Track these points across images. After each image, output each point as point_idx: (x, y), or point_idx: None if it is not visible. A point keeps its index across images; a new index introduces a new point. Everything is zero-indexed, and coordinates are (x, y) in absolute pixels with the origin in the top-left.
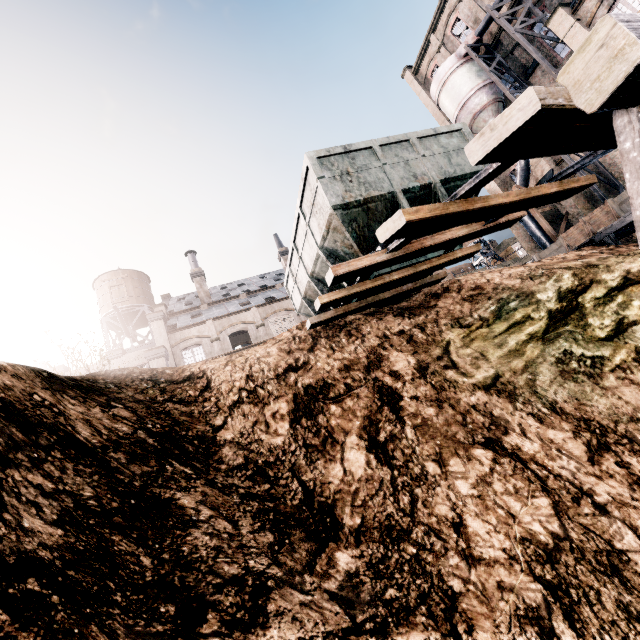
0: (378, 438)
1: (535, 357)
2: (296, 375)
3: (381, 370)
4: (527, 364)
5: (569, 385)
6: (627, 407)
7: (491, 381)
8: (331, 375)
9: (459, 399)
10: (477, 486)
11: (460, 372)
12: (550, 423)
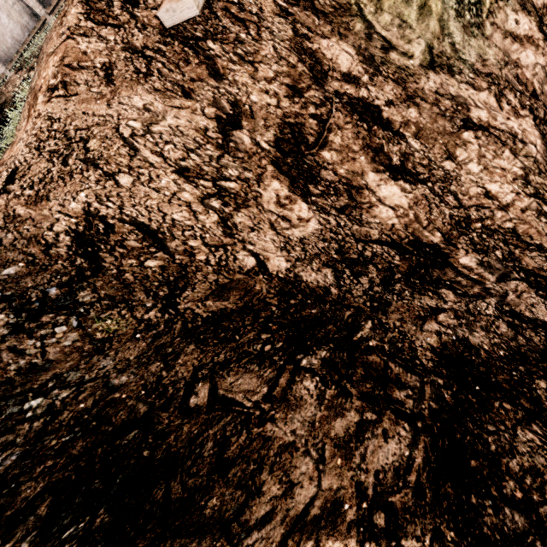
0: (394, 164)
1: (441, 13)
2: (246, 133)
3: (332, 78)
4: (441, 25)
5: (473, 42)
6: (501, 53)
7: (430, 56)
8: (286, 111)
9: (423, 89)
10: (480, 162)
11: (401, 53)
12: (477, 87)
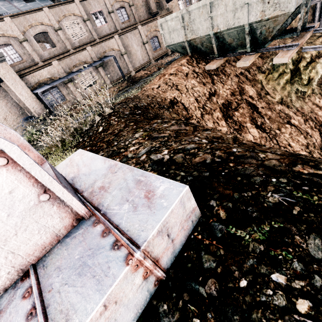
0: (258, 124)
1: (289, 91)
2: (215, 98)
3: (245, 95)
4: (288, 93)
5: (299, 102)
6: (310, 108)
7: (281, 100)
8: (228, 98)
9: (275, 108)
10: (290, 135)
11: (271, 96)
12: (297, 114)
